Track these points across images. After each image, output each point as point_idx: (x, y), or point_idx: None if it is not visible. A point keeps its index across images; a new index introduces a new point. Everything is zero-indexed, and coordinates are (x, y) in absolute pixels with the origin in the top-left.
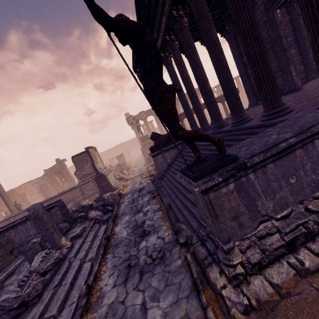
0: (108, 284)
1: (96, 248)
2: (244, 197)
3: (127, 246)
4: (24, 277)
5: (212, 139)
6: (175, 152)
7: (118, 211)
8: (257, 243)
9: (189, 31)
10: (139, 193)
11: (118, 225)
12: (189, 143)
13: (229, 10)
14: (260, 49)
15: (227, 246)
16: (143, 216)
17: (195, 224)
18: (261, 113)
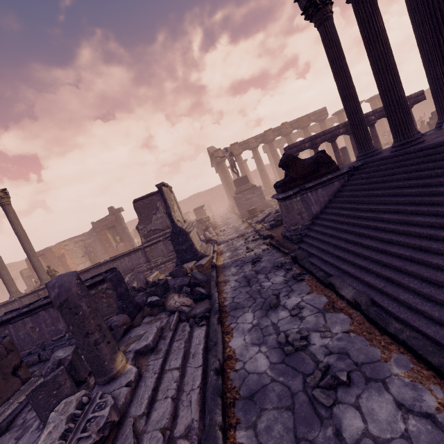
0: None
1: (196, 394)
2: None
3: (292, 414)
4: None
5: None
6: (327, 192)
7: (222, 299)
8: None
9: None
10: (254, 266)
11: (233, 332)
12: None
13: None
14: None
15: None
16: (294, 319)
17: None
18: None
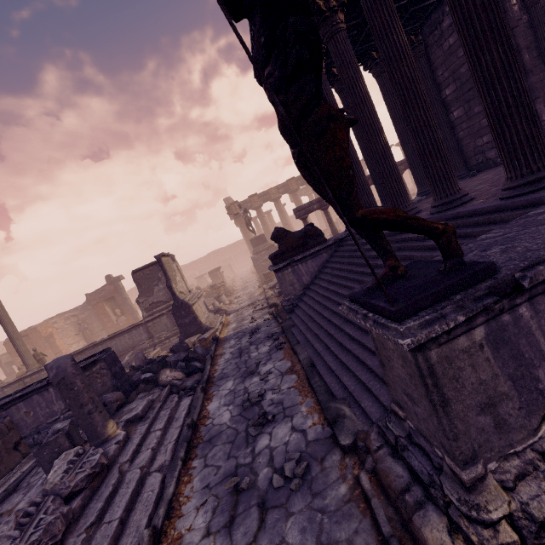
0: (195, 527)
1: (172, 444)
2: (508, 359)
3: (231, 445)
4: (30, 506)
5: (431, 226)
6: (317, 263)
7: (214, 371)
8: (540, 467)
9: (347, 38)
10: (251, 337)
11: (213, 398)
12: (372, 238)
13: (418, 3)
14: (505, 52)
15: (470, 474)
16: (261, 382)
17: (371, 405)
18: (490, 188)
